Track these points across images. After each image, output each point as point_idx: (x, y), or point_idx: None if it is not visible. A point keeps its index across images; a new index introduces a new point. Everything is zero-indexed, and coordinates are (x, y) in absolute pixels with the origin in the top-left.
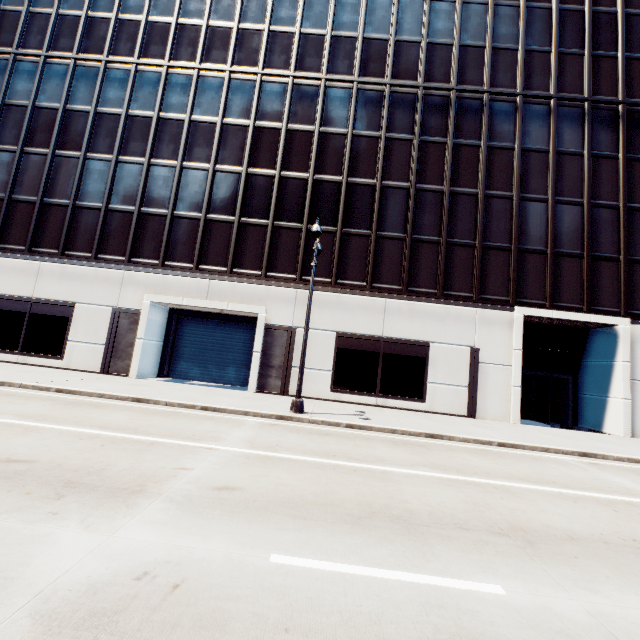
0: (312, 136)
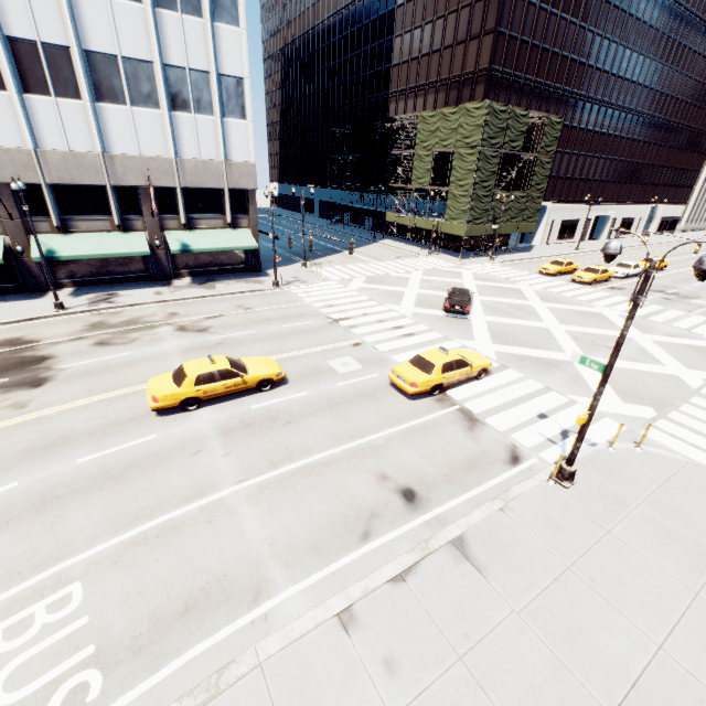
0: (640, 144)
